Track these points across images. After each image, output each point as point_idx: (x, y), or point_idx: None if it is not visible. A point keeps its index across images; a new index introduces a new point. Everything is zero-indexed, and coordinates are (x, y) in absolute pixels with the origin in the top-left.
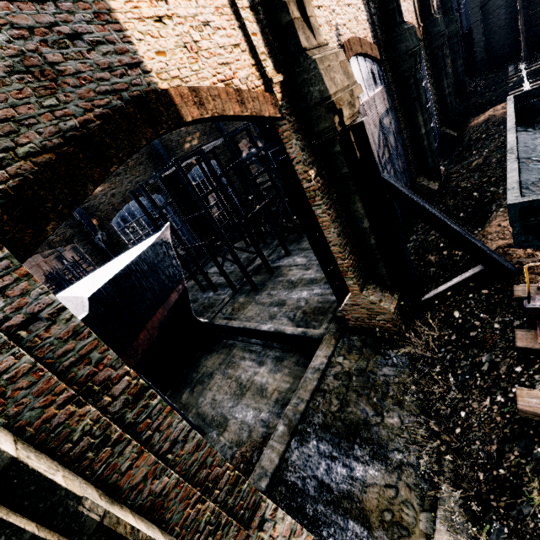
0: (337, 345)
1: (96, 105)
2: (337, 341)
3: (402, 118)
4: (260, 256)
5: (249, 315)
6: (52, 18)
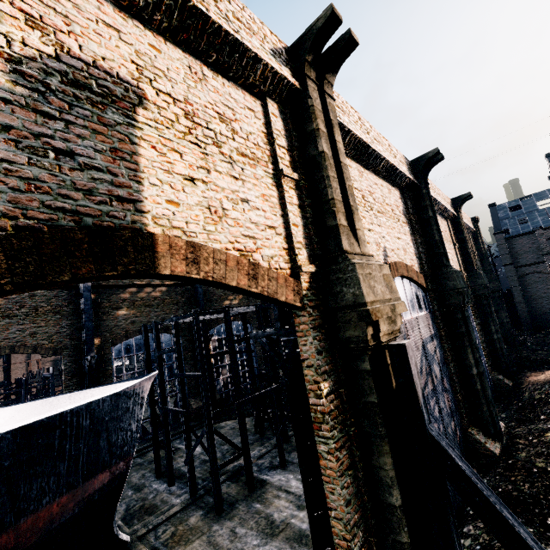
0: None
1: (30, 215)
2: None
3: (449, 349)
4: (245, 455)
5: None
6: (51, 132)
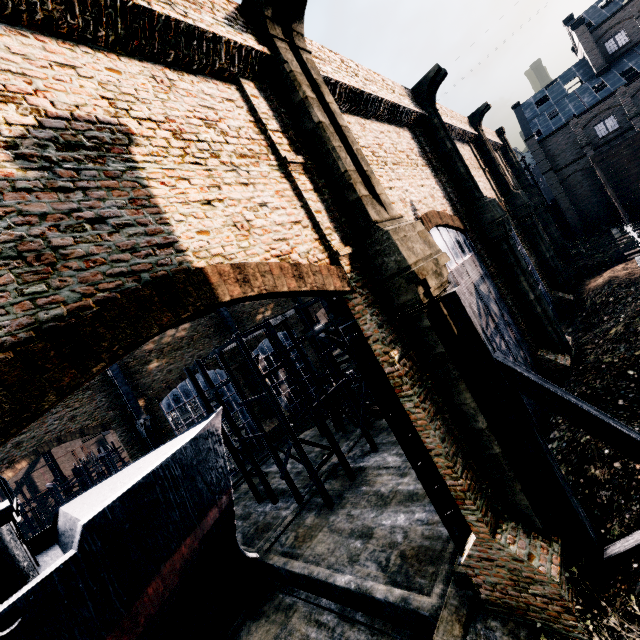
0: (464, 638)
1: (101, 288)
2: (463, 628)
3: (502, 284)
4: (336, 452)
5: (318, 550)
6: (76, 205)
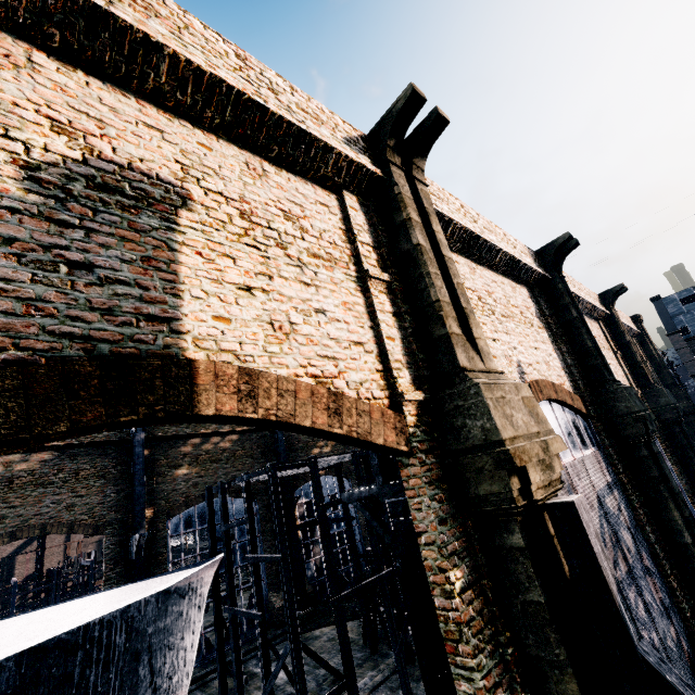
0: None
1: (24, 345)
2: None
3: (640, 504)
4: (349, 688)
5: None
6: (66, 242)
